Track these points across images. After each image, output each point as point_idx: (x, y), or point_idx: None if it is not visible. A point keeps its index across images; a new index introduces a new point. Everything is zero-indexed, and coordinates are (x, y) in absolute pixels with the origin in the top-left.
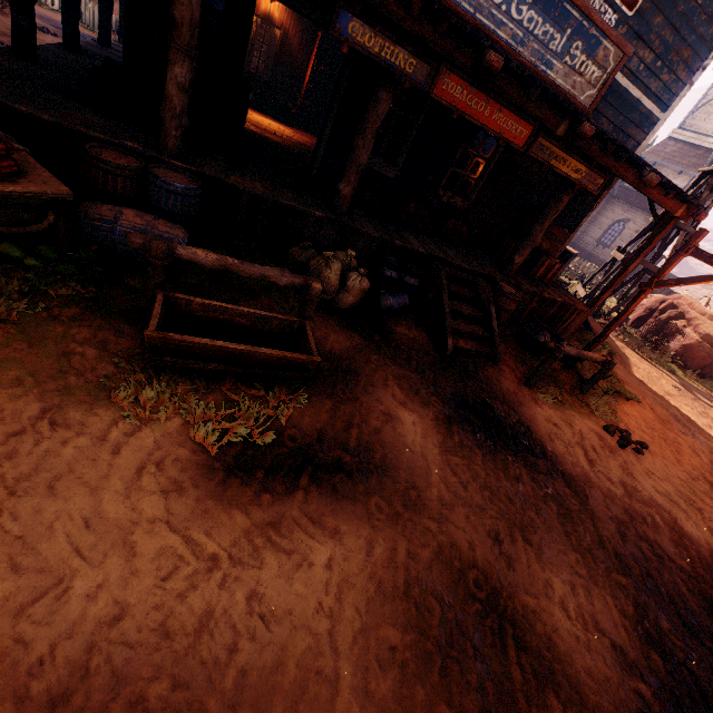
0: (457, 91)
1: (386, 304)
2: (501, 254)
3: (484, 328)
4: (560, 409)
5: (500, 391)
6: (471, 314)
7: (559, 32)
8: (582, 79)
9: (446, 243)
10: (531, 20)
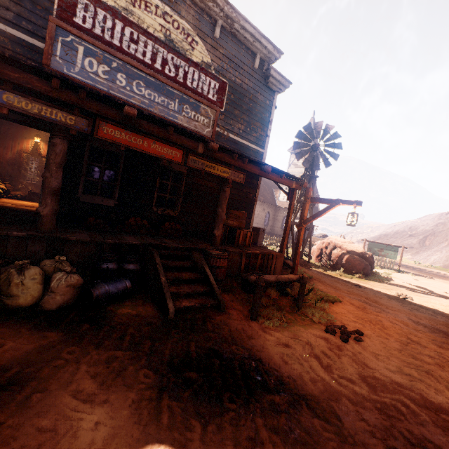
0: (117, 134)
1: (100, 291)
2: (211, 235)
3: (206, 285)
4: (287, 328)
5: (229, 333)
6: (191, 277)
7: (172, 101)
8: (199, 123)
9: (167, 238)
10: (151, 95)
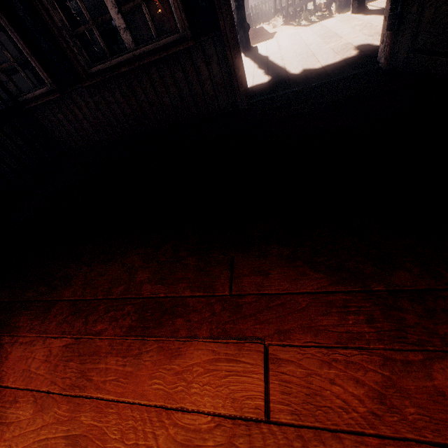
0: None
1: None
2: None
3: None
4: None
5: None
6: None
7: None
8: None
9: None
10: None
